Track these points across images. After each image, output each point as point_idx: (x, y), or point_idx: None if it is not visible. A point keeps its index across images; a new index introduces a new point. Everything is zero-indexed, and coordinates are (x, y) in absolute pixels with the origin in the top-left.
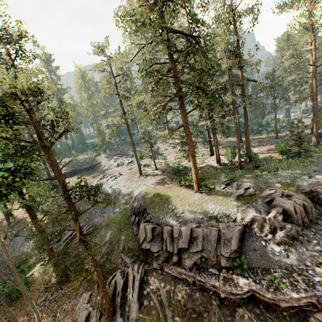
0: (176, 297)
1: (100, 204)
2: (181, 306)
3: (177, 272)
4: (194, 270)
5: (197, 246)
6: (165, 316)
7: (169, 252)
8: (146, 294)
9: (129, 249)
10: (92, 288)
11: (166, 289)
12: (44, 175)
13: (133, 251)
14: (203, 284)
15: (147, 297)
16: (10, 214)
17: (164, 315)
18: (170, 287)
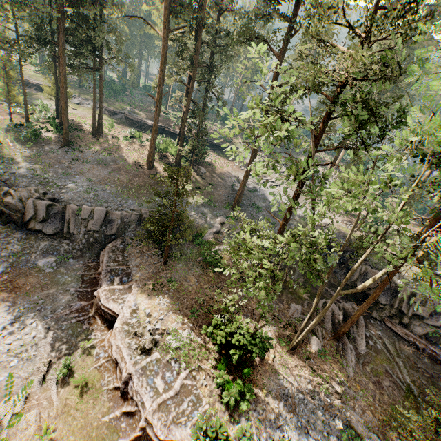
0: (404, 353)
1: (261, 210)
2: (411, 362)
3: (403, 333)
4: (424, 340)
5: (437, 321)
6: (397, 363)
7: (397, 311)
8: (369, 336)
9: (330, 283)
10: (300, 302)
11: (390, 341)
12: (169, 126)
13: (336, 288)
14: (434, 355)
15: (370, 339)
16: (153, 162)
17: (395, 362)
18: (394, 341)
